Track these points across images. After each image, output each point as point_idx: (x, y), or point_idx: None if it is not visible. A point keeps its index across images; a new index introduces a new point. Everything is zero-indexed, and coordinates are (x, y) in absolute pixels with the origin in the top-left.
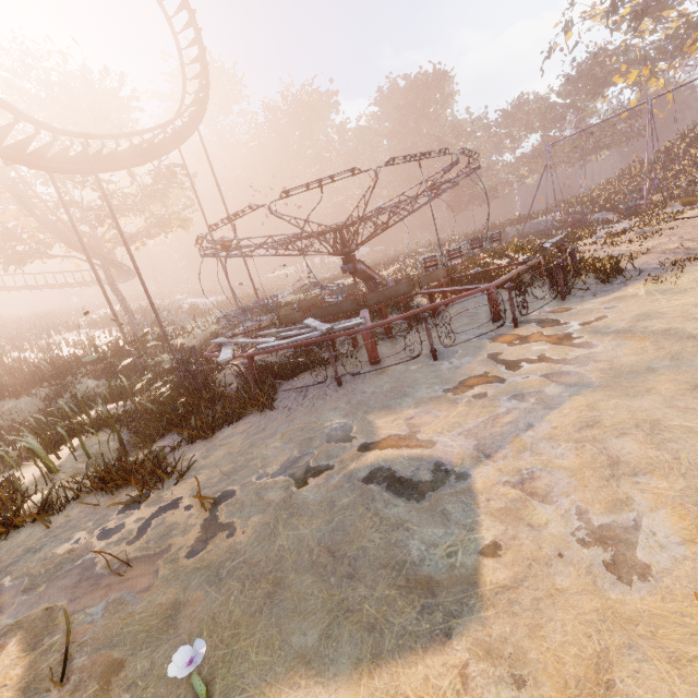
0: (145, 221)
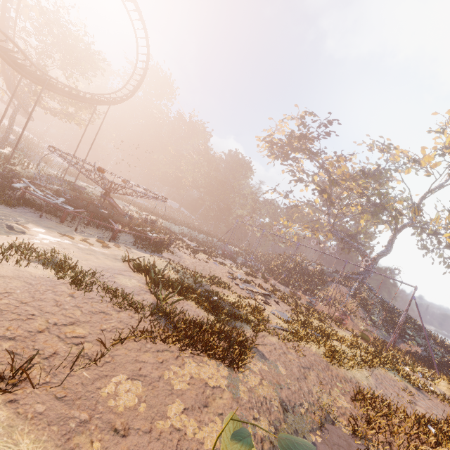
0: (61, 108)
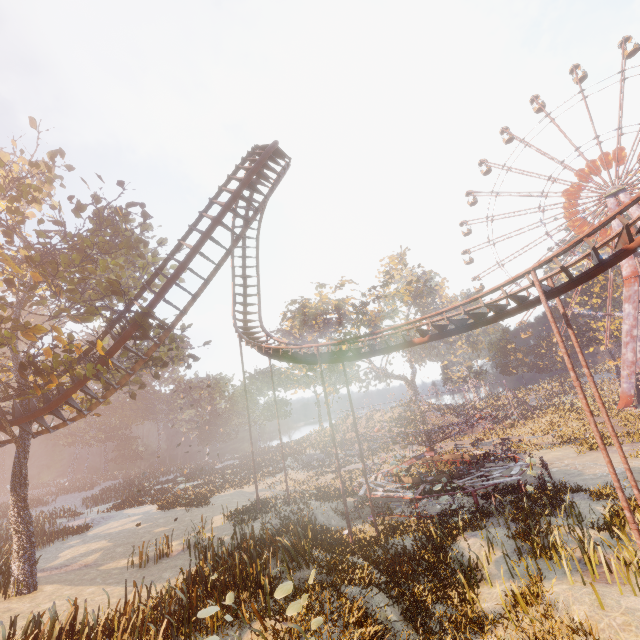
0: None
